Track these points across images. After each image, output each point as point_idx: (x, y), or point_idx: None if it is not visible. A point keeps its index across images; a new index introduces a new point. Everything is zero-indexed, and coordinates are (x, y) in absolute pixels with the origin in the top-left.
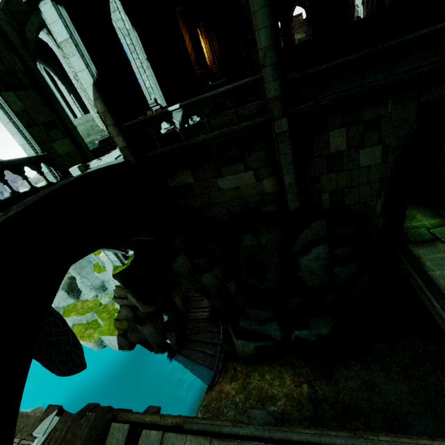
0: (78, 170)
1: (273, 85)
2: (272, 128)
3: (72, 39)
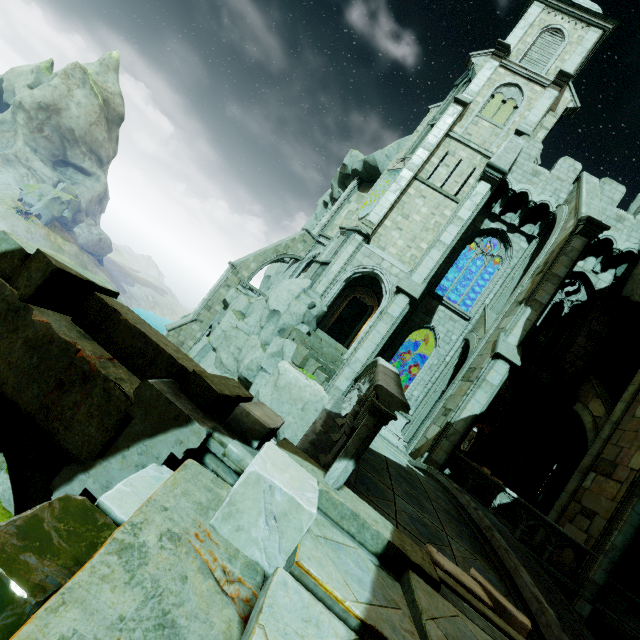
0: None
1: (601, 572)
2: (573, 600)
3: (495, 388)
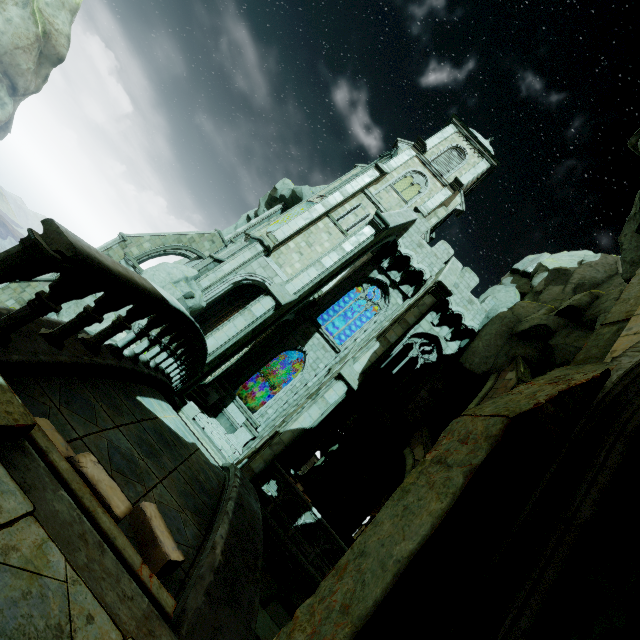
0: (196, 414)
1: None
2: None
3: (330, 406)
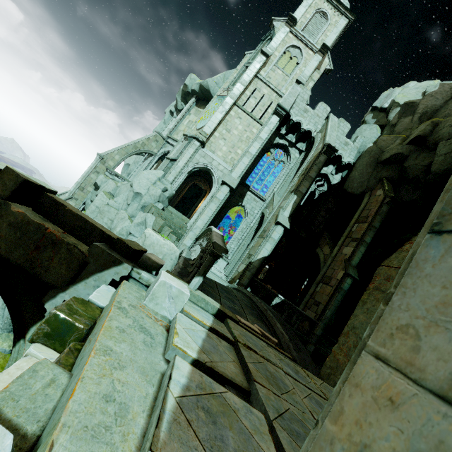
0: None
1: (320, 330)
2: (307, 345)
3: (276, 241)
